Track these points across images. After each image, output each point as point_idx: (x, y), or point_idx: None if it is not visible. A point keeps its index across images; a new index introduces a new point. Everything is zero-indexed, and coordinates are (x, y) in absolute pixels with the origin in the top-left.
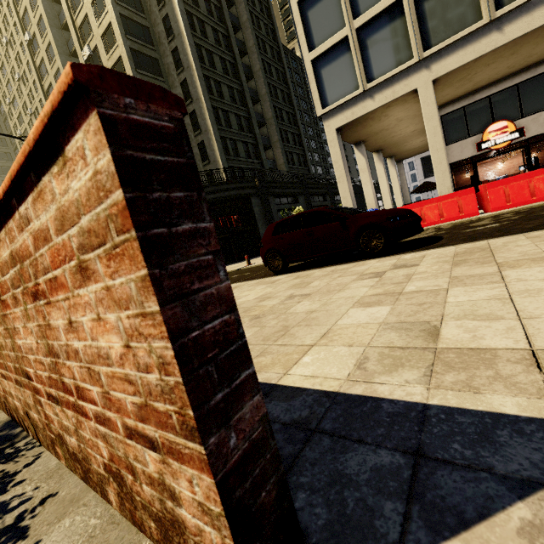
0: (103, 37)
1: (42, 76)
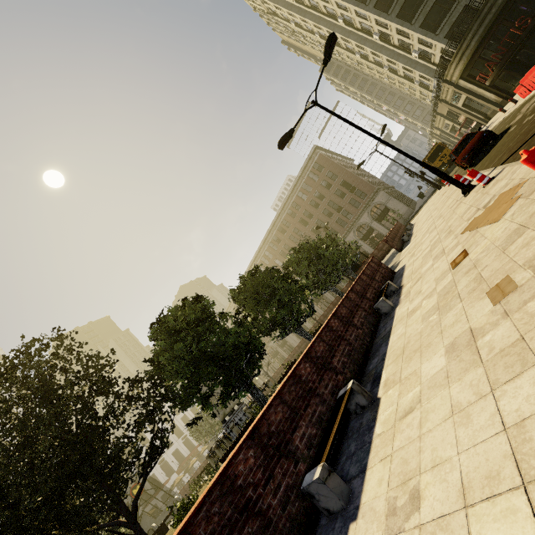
0: (338, 7)
1: (338, 44)
